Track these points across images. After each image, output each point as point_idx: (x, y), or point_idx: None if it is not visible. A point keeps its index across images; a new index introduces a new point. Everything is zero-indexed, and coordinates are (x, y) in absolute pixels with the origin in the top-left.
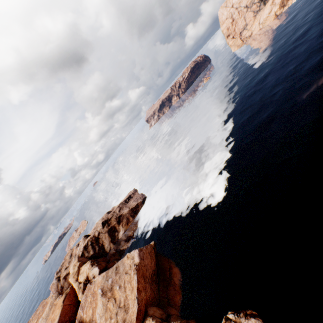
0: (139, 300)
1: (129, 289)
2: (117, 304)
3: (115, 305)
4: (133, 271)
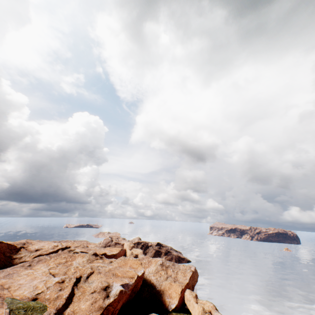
0: (189, 281)
1: (182, 274)
2: (168, 274)
3: (166, 274)
4: (190, 270)
